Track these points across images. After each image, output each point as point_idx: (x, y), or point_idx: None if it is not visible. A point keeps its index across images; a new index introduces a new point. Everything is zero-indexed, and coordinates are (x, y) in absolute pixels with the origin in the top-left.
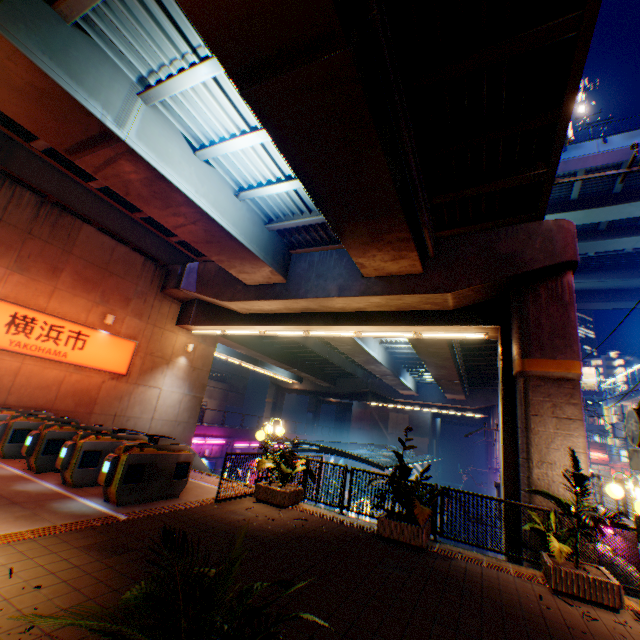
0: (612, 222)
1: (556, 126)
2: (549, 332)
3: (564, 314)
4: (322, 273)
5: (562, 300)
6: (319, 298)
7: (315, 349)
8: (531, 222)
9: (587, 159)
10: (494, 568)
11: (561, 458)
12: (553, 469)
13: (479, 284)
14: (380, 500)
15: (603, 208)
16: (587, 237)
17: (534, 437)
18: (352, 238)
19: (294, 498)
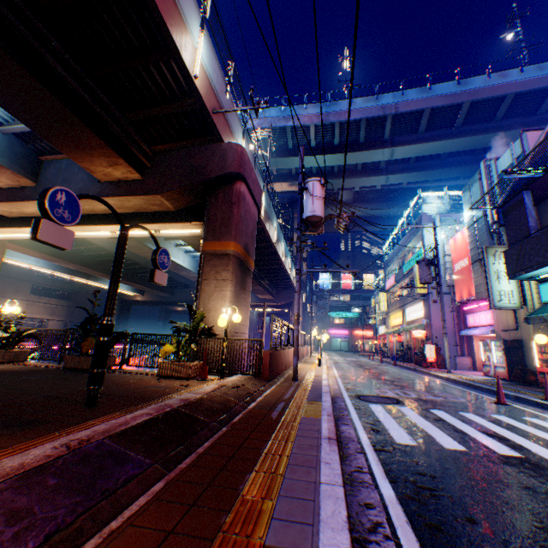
0: (365, 165)
1: (178, 63)
2: (221, 223)
3: (231, 211)
4: (68, 178)
5: (232, 201)
6: None
7: (140, 261)
8: (216, 143)
9: (341, 114)
10: (139, 373)
11: (216, 306)
12: (210, 313)
13: (179, 188)
14: (79, 346)
15: (354, 153)
16: (351, 175)
17: (203, 294)
18: (59, 142)
19: (14, 357)
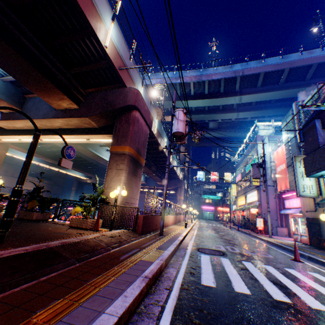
0: (224, 106)
1: (95, 38)
2: (122, 135)
3: (128, 128)
4: (39, 107)
5: (129, 122)
6: (35, 119)
7: (88, 159)
8: (122, 88)
9: (209, 76)
10: (60, 224)
11: (115, 185)
12: (111, 189)
13: (99, 114)
14: None
15: (217, 99)
16: (215, 112)
17: (108, 178)
18: (30, 85)
19: None
